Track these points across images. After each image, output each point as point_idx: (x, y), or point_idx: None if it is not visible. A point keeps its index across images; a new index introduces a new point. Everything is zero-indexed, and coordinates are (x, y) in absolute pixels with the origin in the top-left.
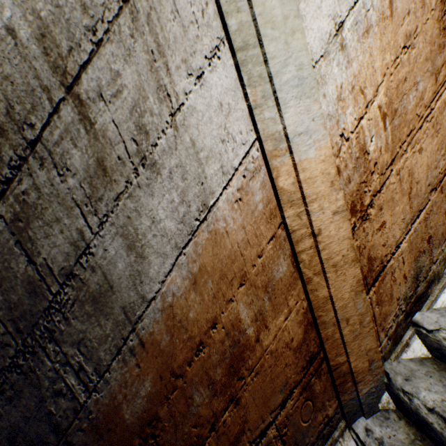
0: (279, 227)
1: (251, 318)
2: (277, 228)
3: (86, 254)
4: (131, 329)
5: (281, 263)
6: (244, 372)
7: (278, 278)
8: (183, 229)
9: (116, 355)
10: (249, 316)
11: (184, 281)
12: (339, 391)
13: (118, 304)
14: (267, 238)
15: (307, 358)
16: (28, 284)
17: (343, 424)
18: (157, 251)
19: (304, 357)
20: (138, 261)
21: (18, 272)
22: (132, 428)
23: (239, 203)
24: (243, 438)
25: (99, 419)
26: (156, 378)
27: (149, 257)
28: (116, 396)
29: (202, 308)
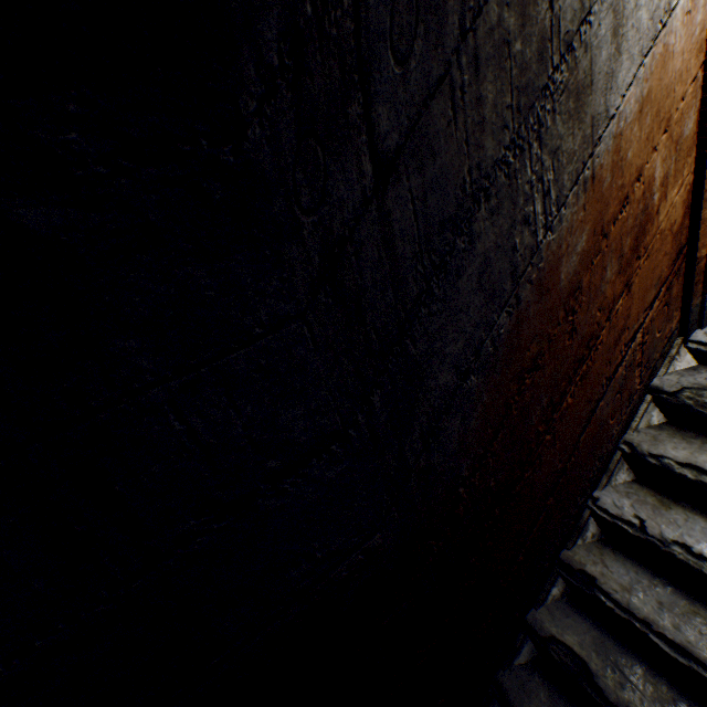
0: (699, 68)
1: (659, 181)
2: (698, 69)
3: (585, 23)
4: (590, 153)
5: (690, 118)
6: (640, 251)
7: (684, 137)
8: (649, 31)
9: (573, 186)
10: (659, 178)
11: (634, 106)
12: (692, 293)
13: (589, 113)
14: (691, 79)
15: (676, 252)
16: (539, 41)
17: (679, 341)
18: (628, 52)
19: (675, 249)
20: (614, 57)
21: (539, 15)
22: (561, 295)
23: (686, 19)
24: (621, 339)
25: (543, 273)
26: (590, 233)
27: (622, 56)
28: (560, 245)
29: (636, 150)
